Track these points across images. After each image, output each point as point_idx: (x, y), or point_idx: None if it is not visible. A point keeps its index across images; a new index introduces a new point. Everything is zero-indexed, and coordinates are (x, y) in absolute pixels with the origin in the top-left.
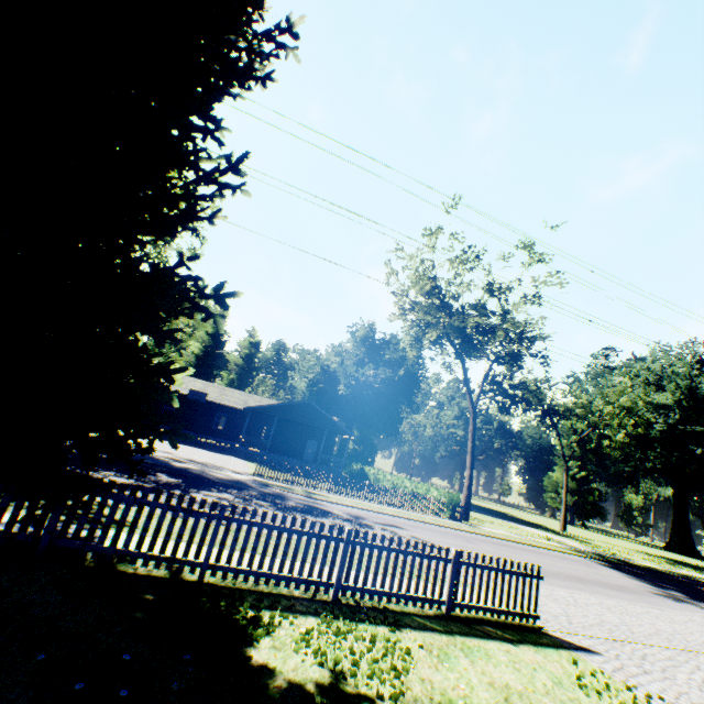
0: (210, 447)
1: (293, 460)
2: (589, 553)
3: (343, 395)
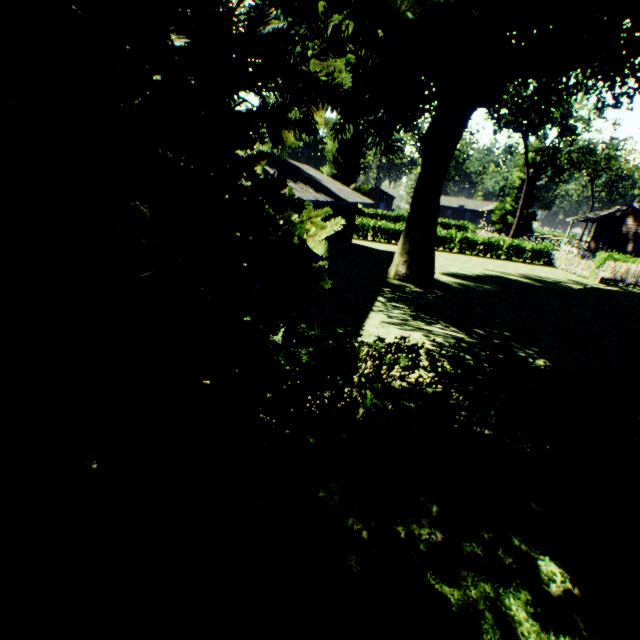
0: None
1: None
2: None
3: None
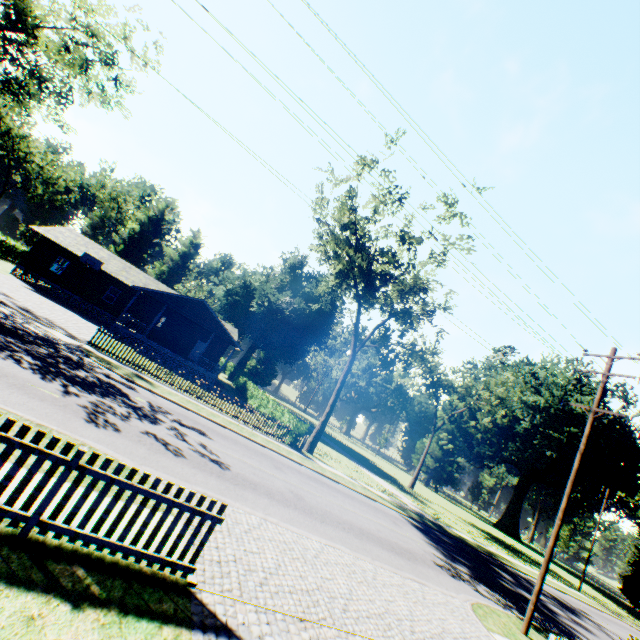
0: (94, 317)
1: (169, 352)
2: (410, 512)
3: (257, 314)
